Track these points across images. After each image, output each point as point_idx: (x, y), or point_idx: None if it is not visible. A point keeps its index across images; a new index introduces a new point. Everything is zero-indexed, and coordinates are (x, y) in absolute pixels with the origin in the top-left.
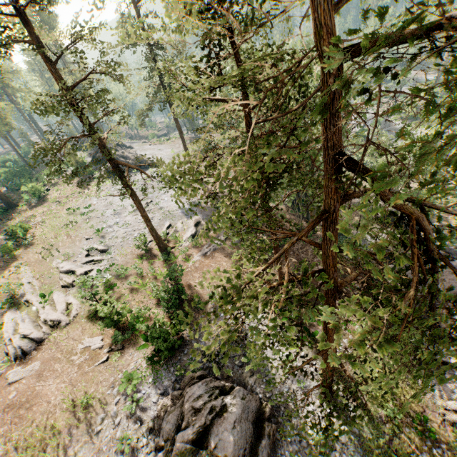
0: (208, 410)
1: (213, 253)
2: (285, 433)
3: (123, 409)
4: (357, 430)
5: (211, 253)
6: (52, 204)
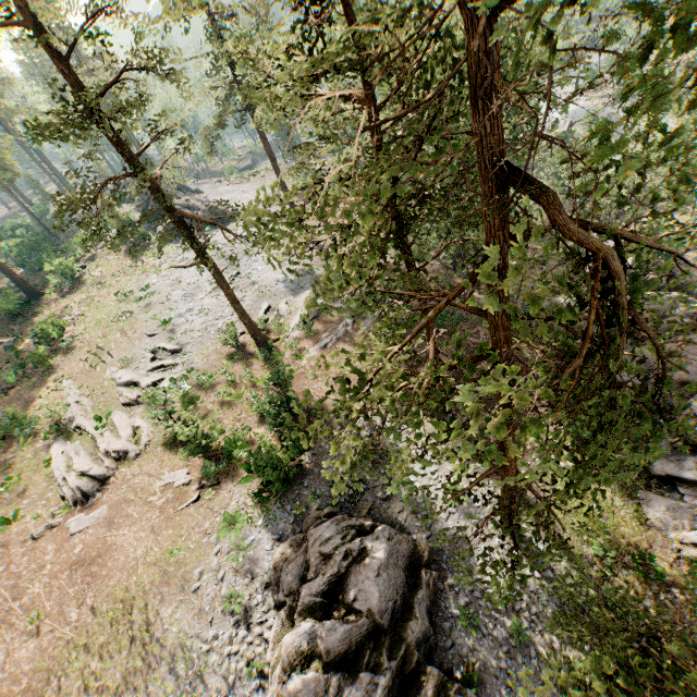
0: (342, 555)
1: (336, 344)
2: (450, 583)
3: (227, 560)
4: (552, 575)
5: (334, 344)
6: (92, 288)
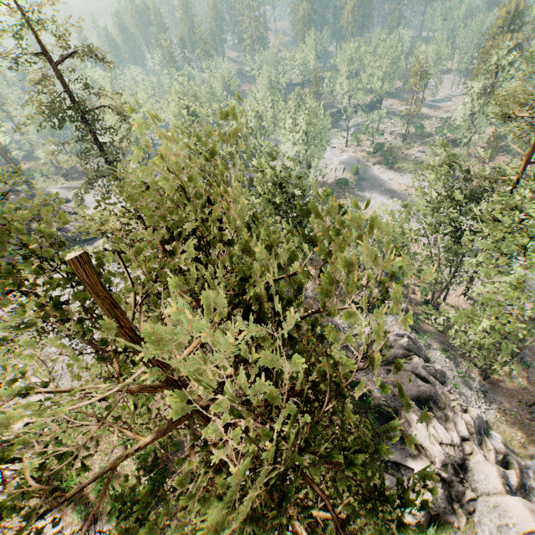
0: None
1: None
2: None
3: None
4: None
5: None
6: None
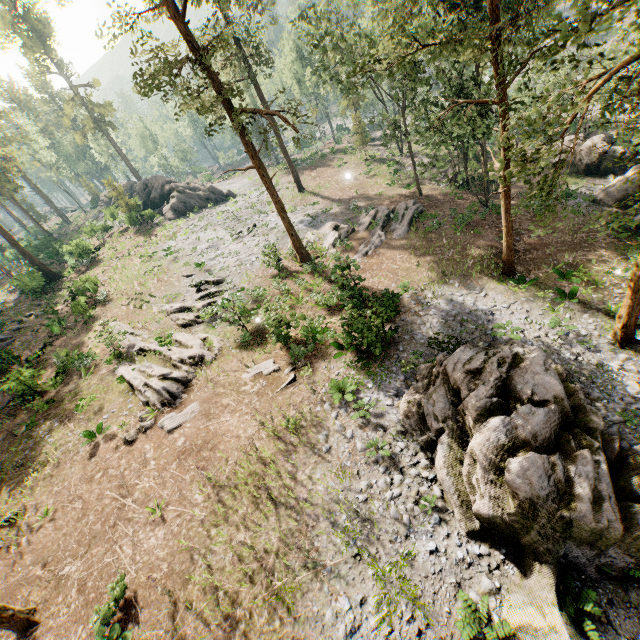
0: (496, 364)
1: (376, 251)
2: (595, 396)
3: (353, 418)
4: None
5: (373, 251)
6: (112, 261)
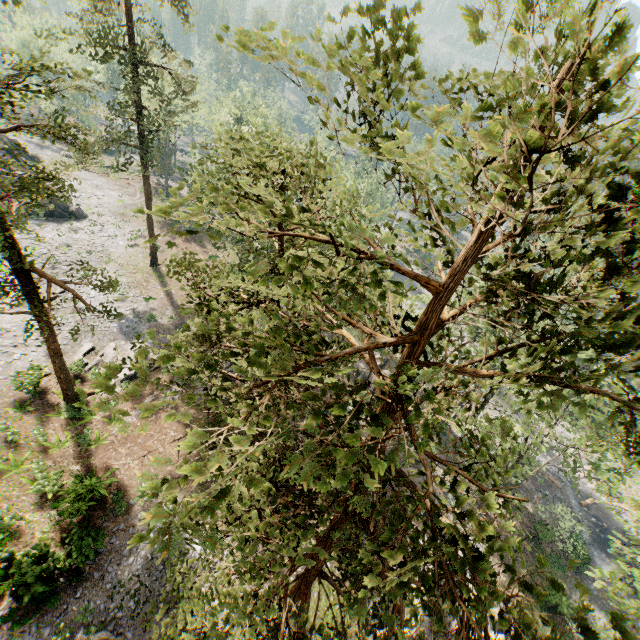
0: None
1: (158, 412)
2: None
3: None
4: None
5: (156, 412)
6: None
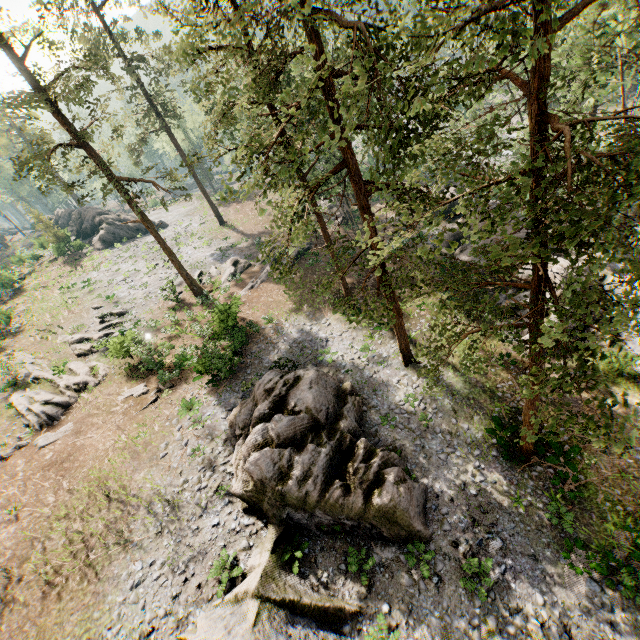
0: (282, 384)
1: (261, 285)
2: (372, 405)
3: (189, 429)
4: (444, 383)
5: (259, 285)
6: (35, 292)
